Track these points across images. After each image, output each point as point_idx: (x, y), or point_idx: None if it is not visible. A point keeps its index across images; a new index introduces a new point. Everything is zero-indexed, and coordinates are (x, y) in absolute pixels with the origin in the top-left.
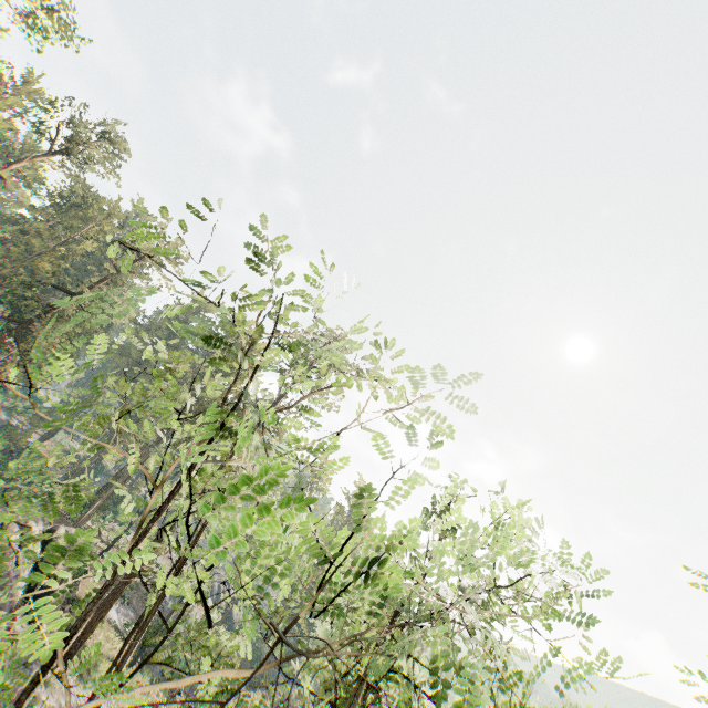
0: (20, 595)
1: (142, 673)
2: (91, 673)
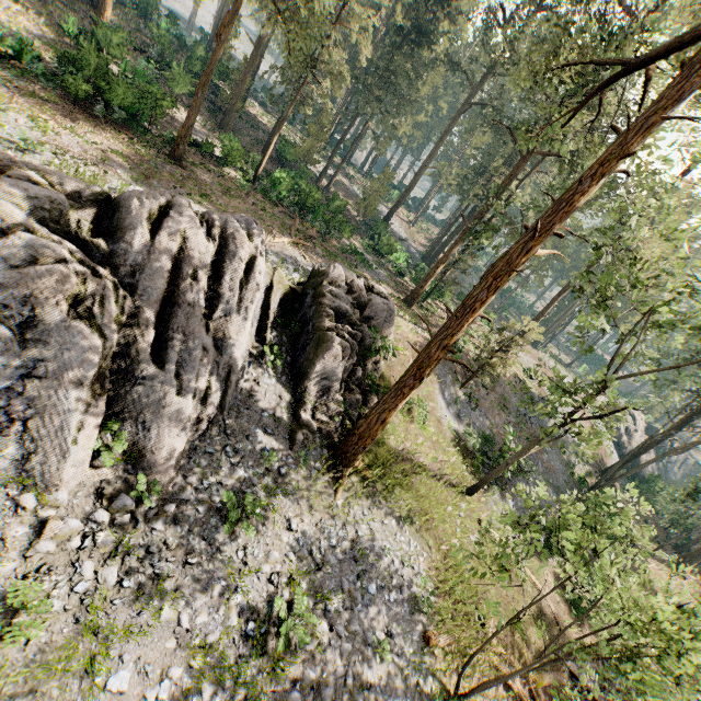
0: (242, 349)
1: (488, 506)
2: (394, 490)
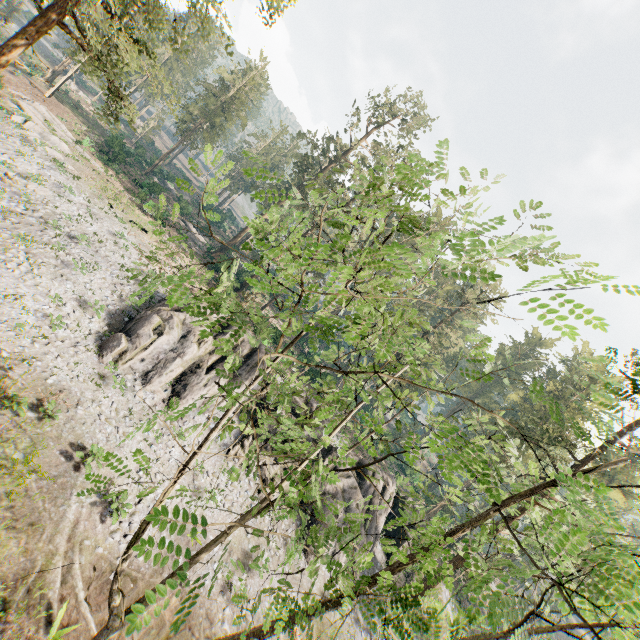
0: (380, 529)
1: None
2: (423, 638)
